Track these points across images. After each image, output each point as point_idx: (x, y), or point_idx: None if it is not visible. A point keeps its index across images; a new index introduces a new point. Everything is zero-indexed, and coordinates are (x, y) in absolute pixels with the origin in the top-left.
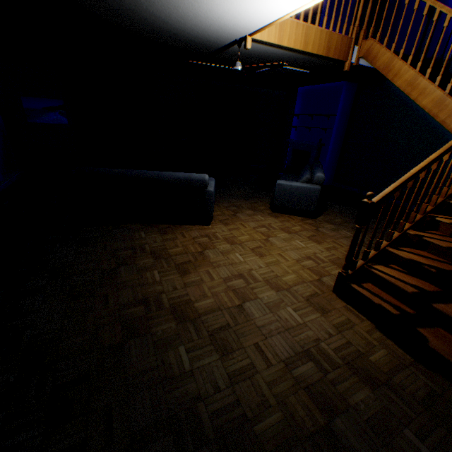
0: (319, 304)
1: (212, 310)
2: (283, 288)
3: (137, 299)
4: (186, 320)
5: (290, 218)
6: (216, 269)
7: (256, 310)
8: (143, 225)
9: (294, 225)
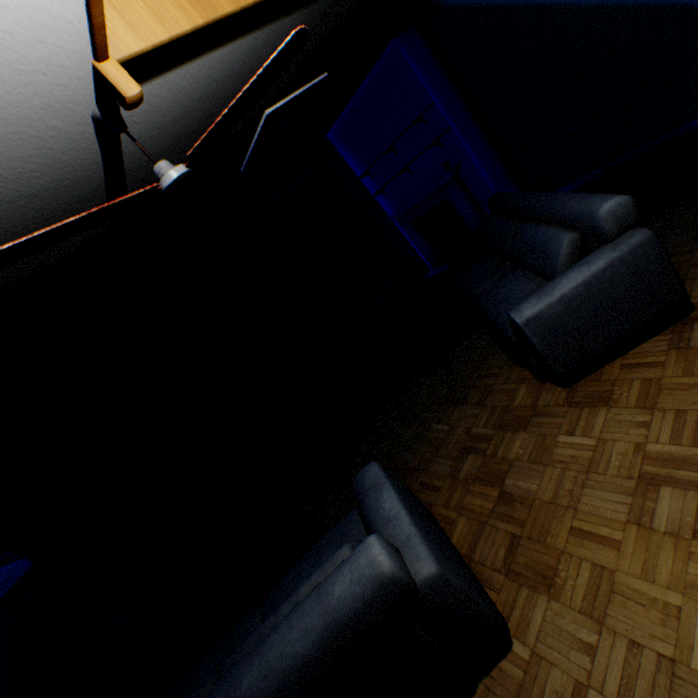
0: None
1: None
2: None
3: None
4: None
5: (641, 368)
6: None
7: None
8: None
9: None
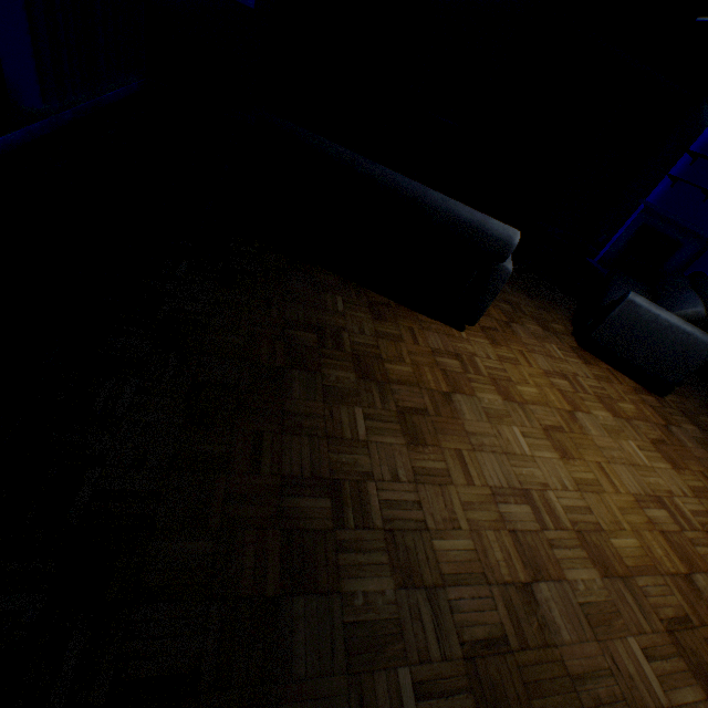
0: (697, 656)
1: (471, 576)
2: (615, 572)
3: (318, 476)
4: (416, 587)
5: (613, 376)
6: (476, 455)
7: (563, 618)
8: (340, 281)
9: (621, 398)
